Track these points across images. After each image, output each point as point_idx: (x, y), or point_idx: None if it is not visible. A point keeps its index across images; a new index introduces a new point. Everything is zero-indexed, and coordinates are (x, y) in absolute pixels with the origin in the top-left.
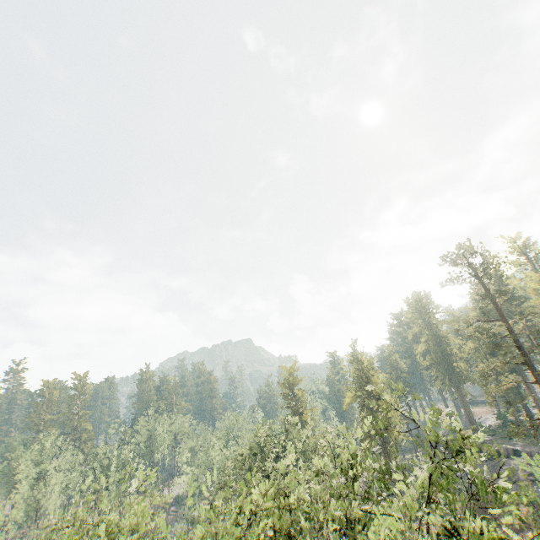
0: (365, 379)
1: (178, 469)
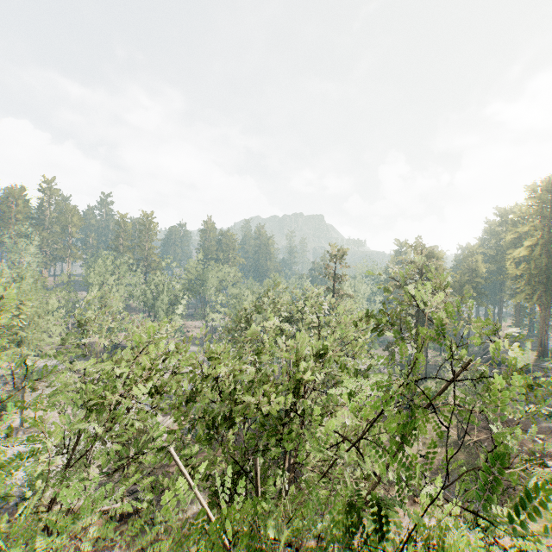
0: (421, 270)
1: (213, 307)
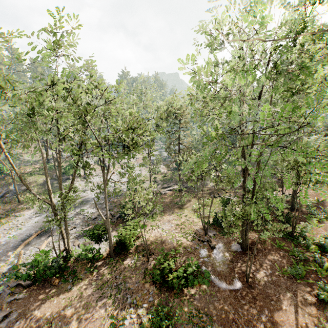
0: None
1: None
